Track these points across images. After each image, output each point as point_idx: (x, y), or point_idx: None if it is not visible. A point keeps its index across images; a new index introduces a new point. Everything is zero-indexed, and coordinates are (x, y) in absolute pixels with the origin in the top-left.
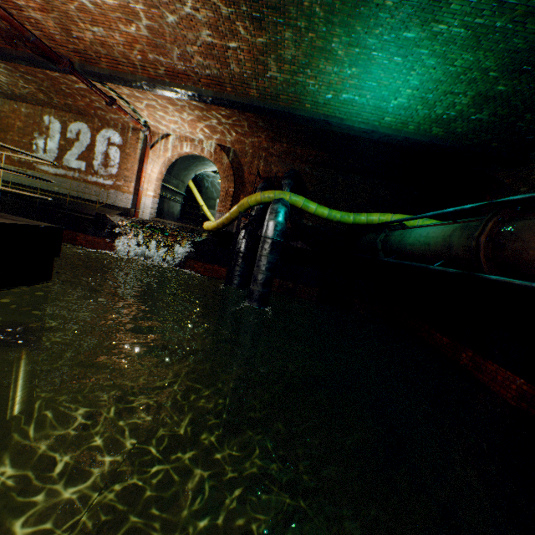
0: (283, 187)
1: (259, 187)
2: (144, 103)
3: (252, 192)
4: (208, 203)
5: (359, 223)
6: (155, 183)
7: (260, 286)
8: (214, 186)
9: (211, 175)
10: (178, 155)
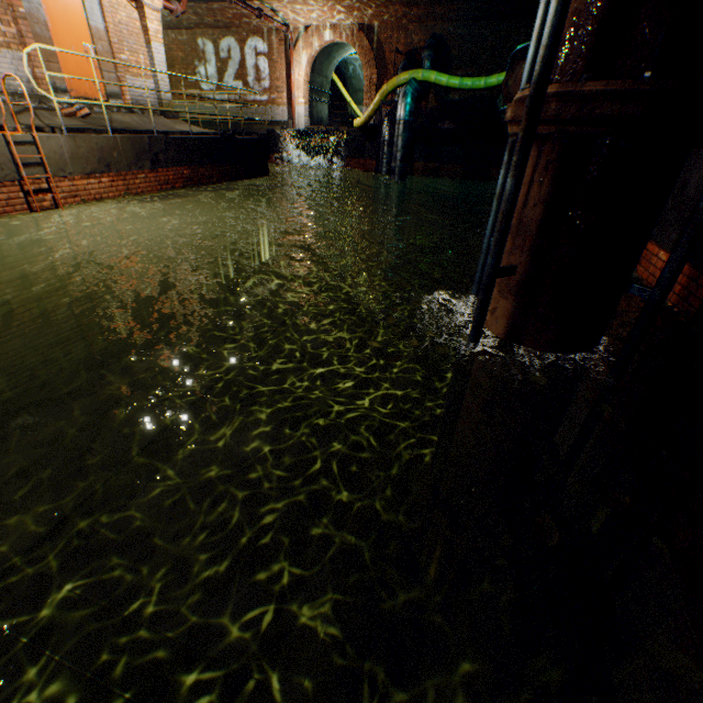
0: (423, 62)
1: (400, 68)
2: (283, 3)
3: (394, 75)
4: (356, 98)
5: (490, 87)
6: (303, 89)
7: (398, 163)
8: (360, 73)
9: (355, 58)
10: (319, 50)
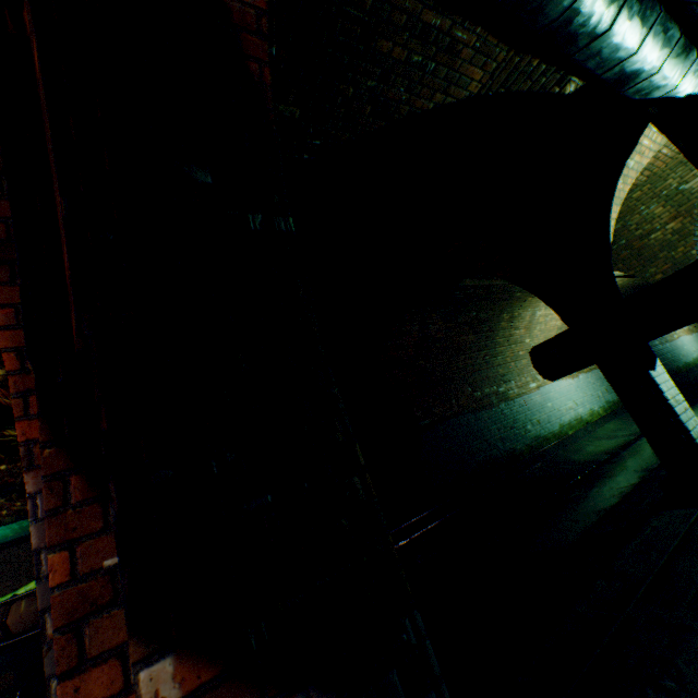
0: None
1: None
2: None
3: None
4: None
5: None
6: None
7: None
8: None
9: None
10: None
